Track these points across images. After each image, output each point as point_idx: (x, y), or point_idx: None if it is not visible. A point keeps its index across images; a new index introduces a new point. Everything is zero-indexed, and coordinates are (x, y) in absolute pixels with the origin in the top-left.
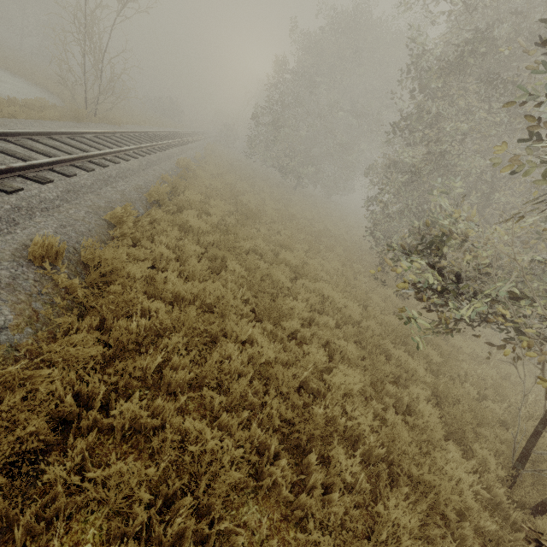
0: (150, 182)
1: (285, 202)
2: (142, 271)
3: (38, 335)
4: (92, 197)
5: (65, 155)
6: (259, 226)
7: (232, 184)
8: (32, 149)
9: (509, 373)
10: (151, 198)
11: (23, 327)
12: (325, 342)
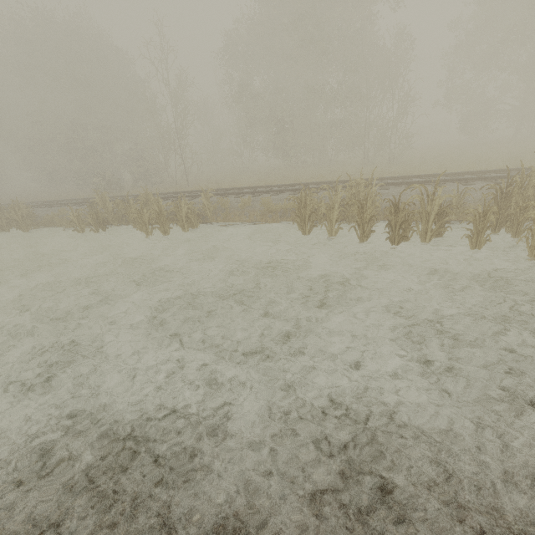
0: None
1: None
2: None
3: None
4: None
5: None
6: None
7: None
8: None
9: None
10: None
11: None
12: None
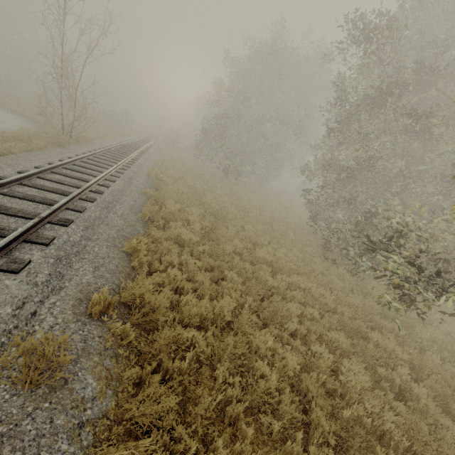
0: (137, 199)
1: (235, 194)
2: (166, 297)
3: (118, 396)
4: (104, 228)
5: (69, 189)
6: (226, 223)
7: (192, 185)
8: (44, 188)
9: (448, 331)
10: (145, 217)
11: (105, 391)
12: (318, 334)
